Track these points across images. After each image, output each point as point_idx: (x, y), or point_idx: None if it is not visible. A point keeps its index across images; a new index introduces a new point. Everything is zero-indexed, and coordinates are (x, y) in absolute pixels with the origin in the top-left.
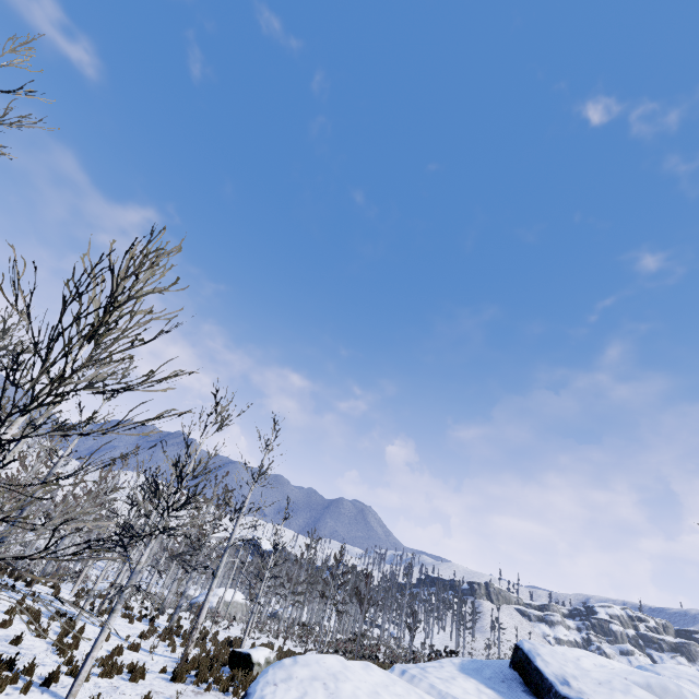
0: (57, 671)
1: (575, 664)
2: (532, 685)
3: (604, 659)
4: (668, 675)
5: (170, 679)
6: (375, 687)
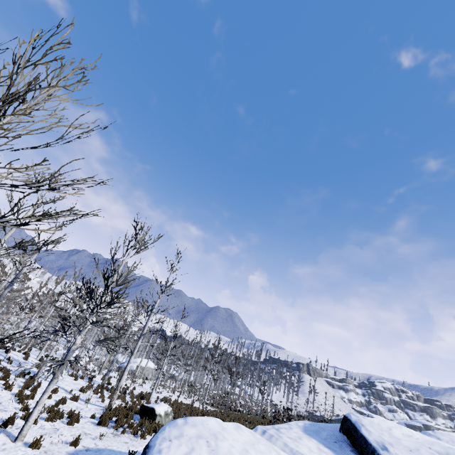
0: (13, 416)
1: (388, 433)
2: (358, 447)
3: (406, 428)
4: (446, 440)
5: (97, 424)
6: (245, 446)
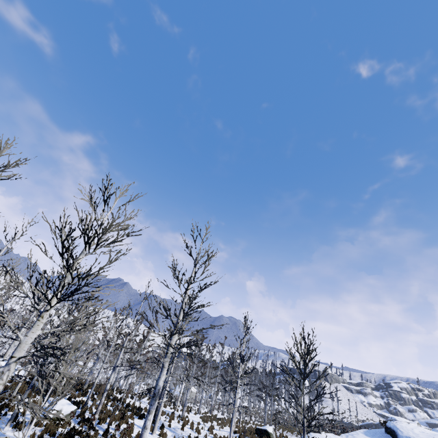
0: None
1: (412, 431)
2: None
3: (421, 428)
4: None
5: None
6: None
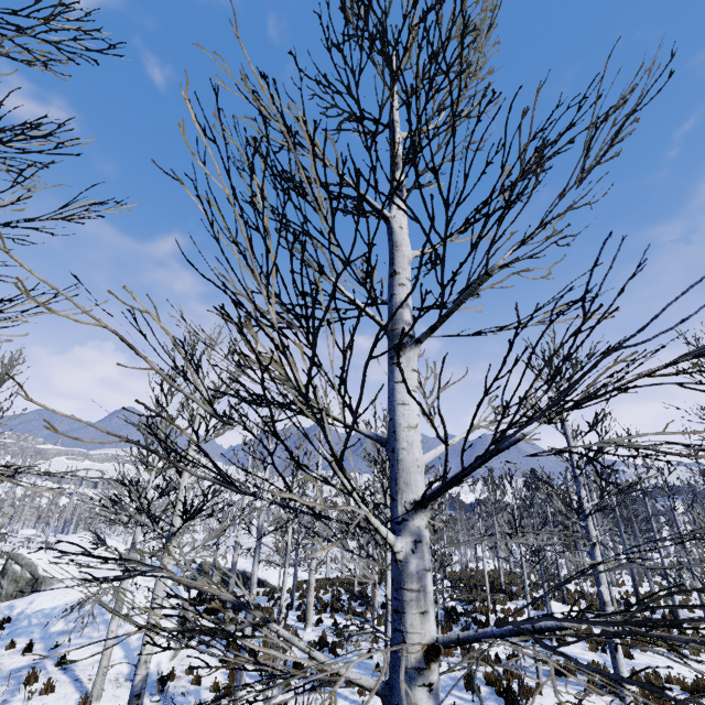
0: None
1: None
2: None
3: None
4: None
5: None
6: None
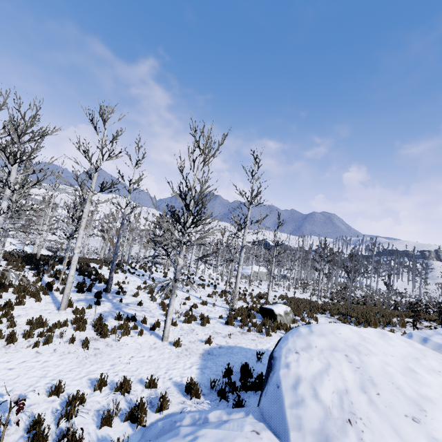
0: (157, 322)
1: None
2: None
3: None
4: None
5: (225, 324)
6: (405, 362)
